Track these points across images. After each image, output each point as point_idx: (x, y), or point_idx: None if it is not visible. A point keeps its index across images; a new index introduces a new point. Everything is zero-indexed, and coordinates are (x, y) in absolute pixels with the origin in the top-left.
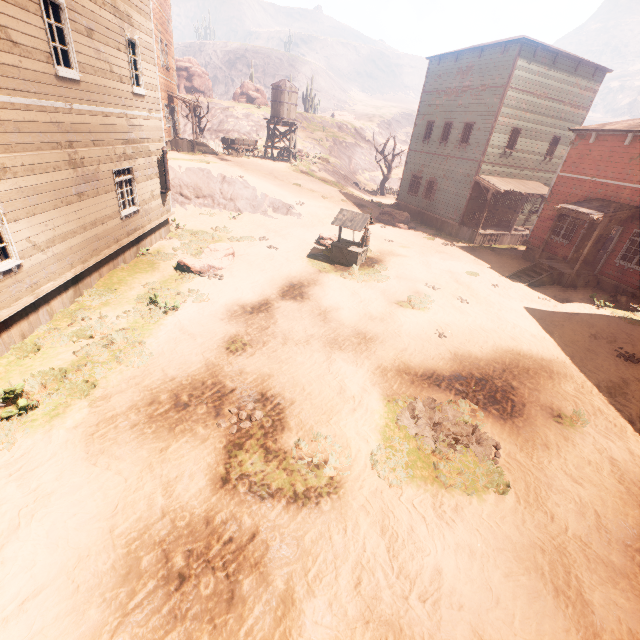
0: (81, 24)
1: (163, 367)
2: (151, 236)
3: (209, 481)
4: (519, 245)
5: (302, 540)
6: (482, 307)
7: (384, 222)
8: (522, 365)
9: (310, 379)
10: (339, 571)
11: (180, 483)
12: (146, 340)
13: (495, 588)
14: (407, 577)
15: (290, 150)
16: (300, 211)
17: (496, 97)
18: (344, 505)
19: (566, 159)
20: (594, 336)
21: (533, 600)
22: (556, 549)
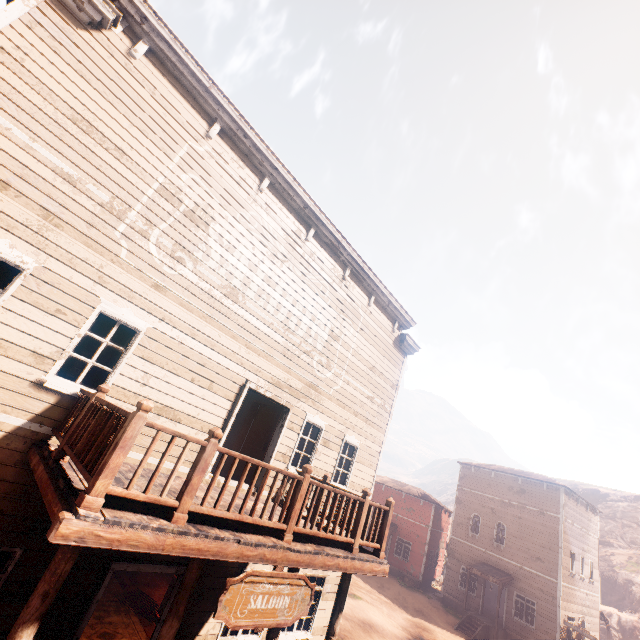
0: None
1: None
2: None
3: None
4: None
5: None
6: (372, 593)
7: None
8: (419, 627)
9: None
10: None
11: None
12: None
13: None
14: None
15: None
16: None
17: None
18: None
19: None
20: (416, 605)
21: None
22: None
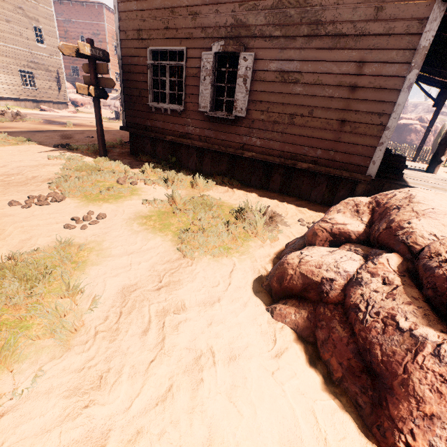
0: (3, 18)
1: None
2: (50, 105)
3: None
4: None
5: None
6: None
7: None
8: None
9: None
10: None
11: None
12: None
13: None
14: None
15: None
16: None
17: None
18: None
19: None
20: None
21: None
22: None
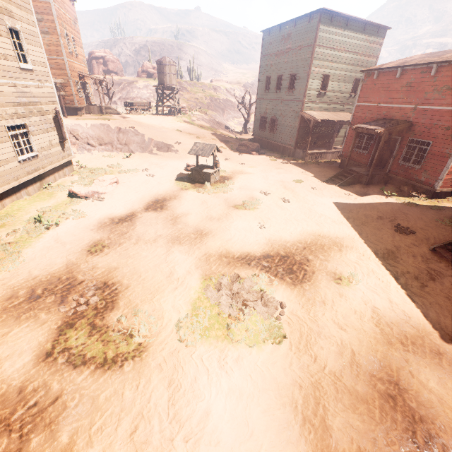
0: None
1: (30, 269)
2: (54, 174)
3: (34, 356)
4: (339, 159)
5: (97, 398)
6: (299, 204)
7: (241, 151)
8: (320, 243)
9: (148, 268)
10: (121, 422)
11: (9, 360)
12: (24, 250)
13: (252, 423)
14: (178, 421)
15: (174, 107)
16: (177, 148)
17: (308, 53)
18: (143, 365)
19: (360, 93)
20: (380, 217)
21: (282, 430)
22: (312, 385)
